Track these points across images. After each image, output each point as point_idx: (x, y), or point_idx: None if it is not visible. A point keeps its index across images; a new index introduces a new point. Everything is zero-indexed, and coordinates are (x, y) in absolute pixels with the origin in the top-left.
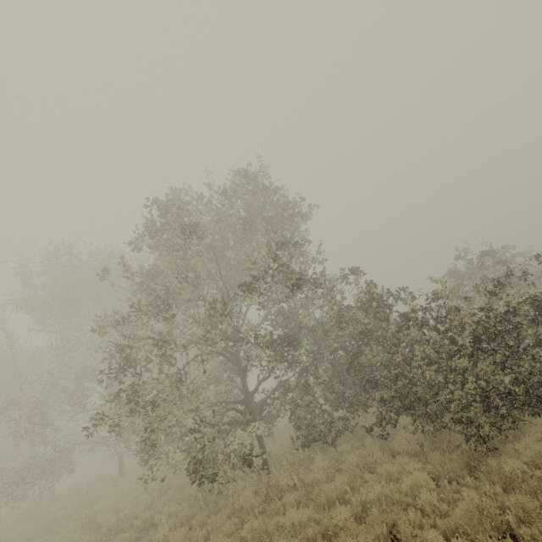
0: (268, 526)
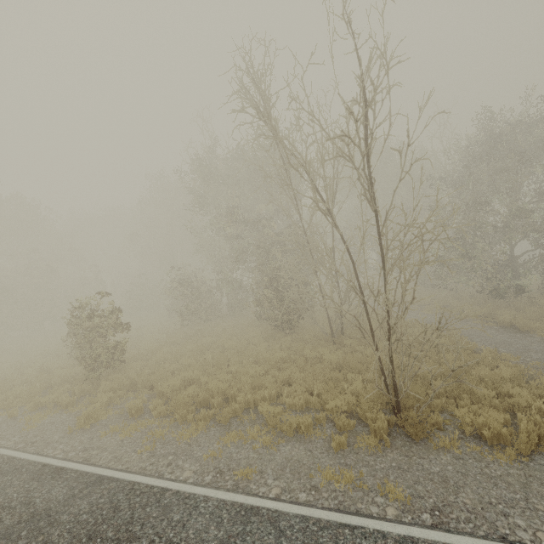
0: (542, 310)
